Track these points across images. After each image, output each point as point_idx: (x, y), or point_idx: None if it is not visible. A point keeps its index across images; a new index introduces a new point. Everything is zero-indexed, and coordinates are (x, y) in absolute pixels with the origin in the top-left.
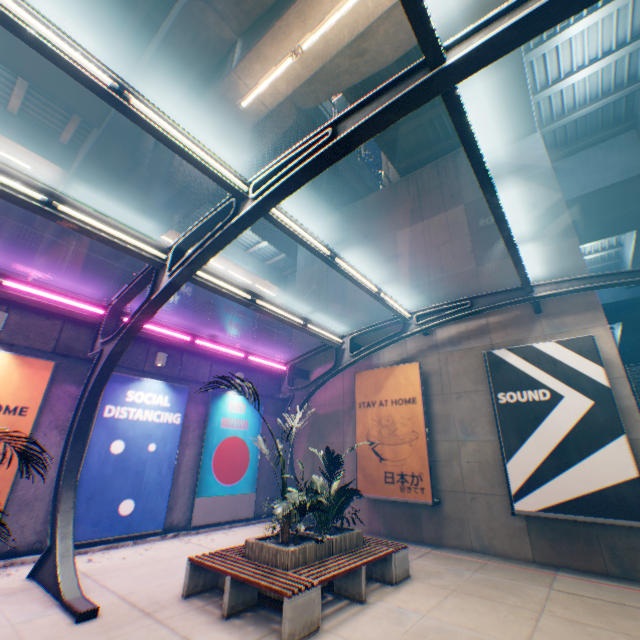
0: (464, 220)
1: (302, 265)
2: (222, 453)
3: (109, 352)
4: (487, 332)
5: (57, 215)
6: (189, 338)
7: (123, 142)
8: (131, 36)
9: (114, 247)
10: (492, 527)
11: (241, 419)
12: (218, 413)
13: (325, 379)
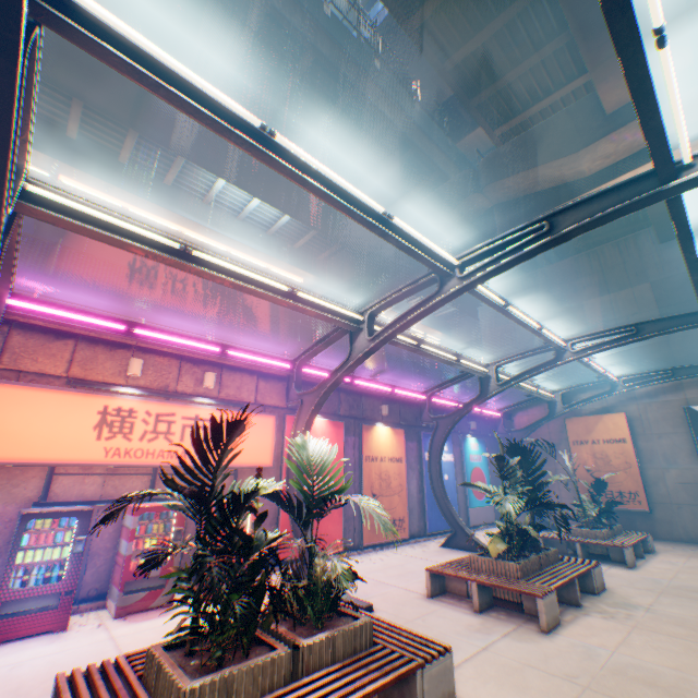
0: (650, 296)
1: (485, 324)
2: (473, 479)
3: (445, 424)
4: (680, 389)
5: (461, 365)
6: (456, 404)
7: (387, 267)
8: (403, 202)
9: (470, 372)
10: (696, 526)
11: (476, 454)
12: (466, 451)
13: (540, 424)
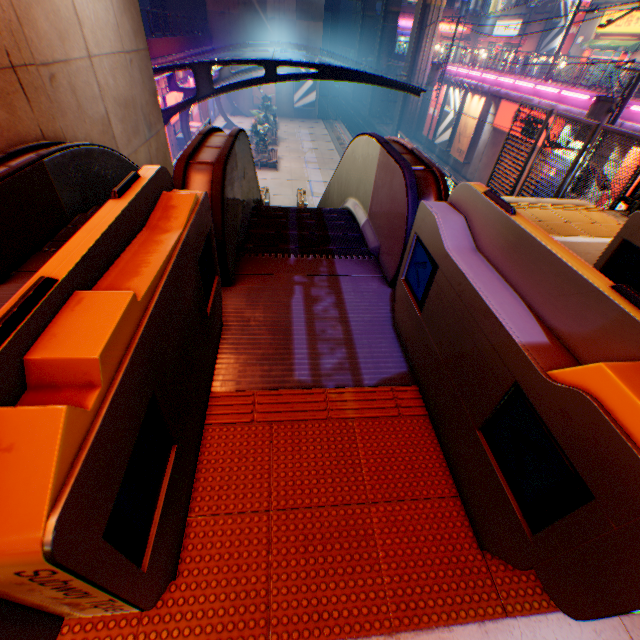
0: None
1: None
2: None
3: None
4: None
5: None
6: None
7: None
8: None
9: None
10: (287, 112)
11: None
12: None
13: None
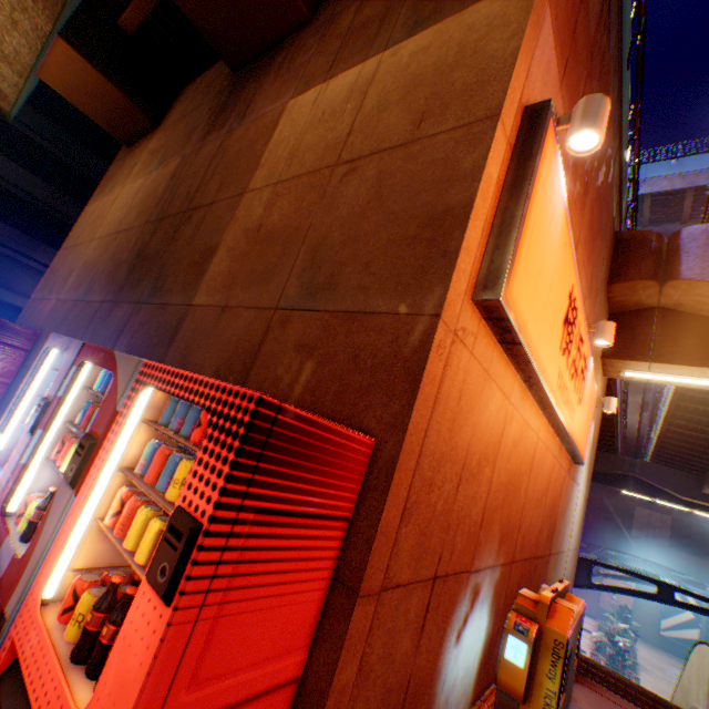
0: (668, 523)
1: None
2: None
3: None
4: None
5: None
6: None
7: None
8: None
9: None
10: (645, 632)
11: None
12: None
13: None
